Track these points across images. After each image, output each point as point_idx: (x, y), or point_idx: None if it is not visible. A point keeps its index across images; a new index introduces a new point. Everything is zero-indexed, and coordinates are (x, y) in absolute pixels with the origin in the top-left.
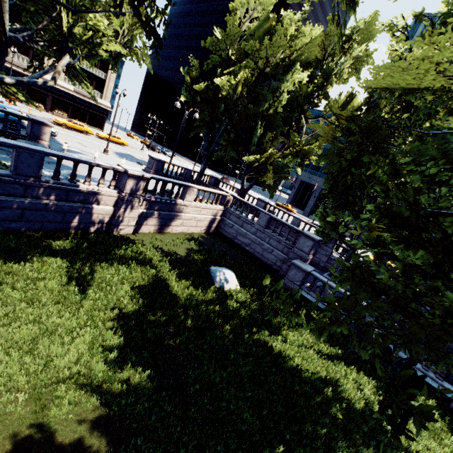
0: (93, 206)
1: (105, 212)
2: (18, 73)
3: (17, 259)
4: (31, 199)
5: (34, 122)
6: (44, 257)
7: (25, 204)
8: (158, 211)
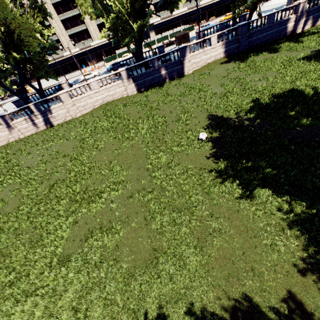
0: (287, 25)
1: (291, 26)
2: (194, 11)
3: (278, 45)
4: (272, 31)
5: (244, 15)
6: (283, 43)
7: (271, 33)
8: (312, 15)
